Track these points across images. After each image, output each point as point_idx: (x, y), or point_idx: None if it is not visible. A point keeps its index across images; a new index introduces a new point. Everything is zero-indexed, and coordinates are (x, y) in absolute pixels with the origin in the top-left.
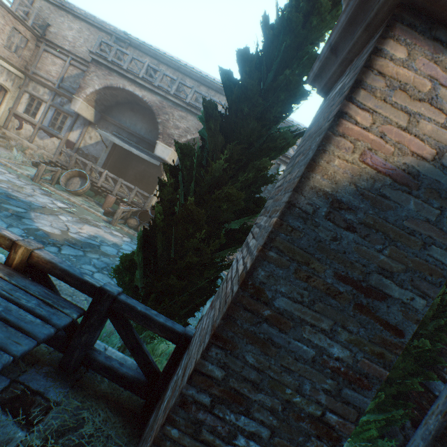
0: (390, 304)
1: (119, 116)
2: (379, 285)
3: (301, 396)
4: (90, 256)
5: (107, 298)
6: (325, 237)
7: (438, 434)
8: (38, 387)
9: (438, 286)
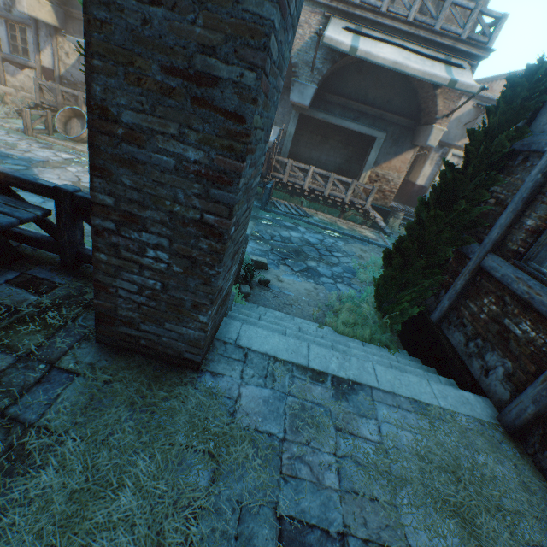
0: (223, 88)
1: None
2: (206, 68)
3: (179, 205)
4: None
5: (64, 196)
6: (135, 23)
7: (464, 292)
8: (44, 277)
9: (263, 51)
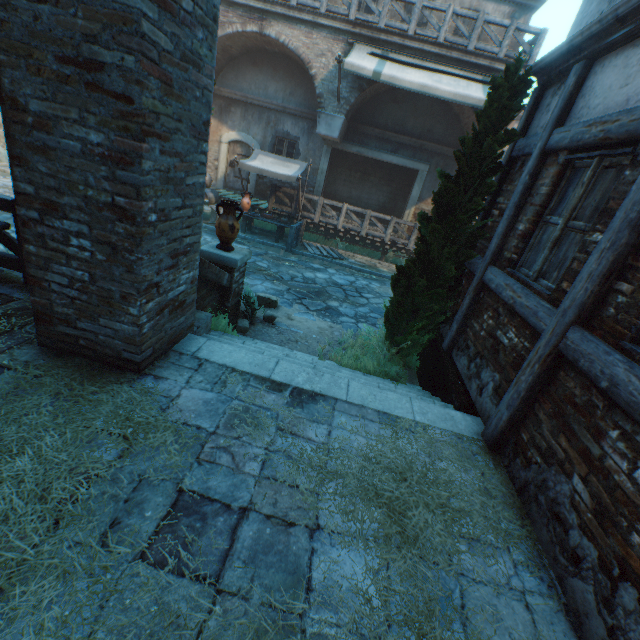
0: (110, 72)
1: None
2: (93, 55)
3: (92, 189)
4: None
5: None
6: (29, 20)
7: (470, 312)
8: (4, 292)
9: (137, 36)
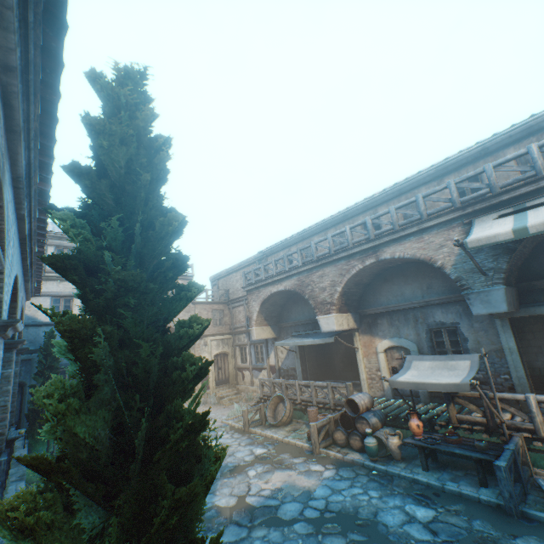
0: None
1: (289, 315)
2: None
3: None
4: (253, 535)
5: None
6: None
7: None
8: None
9: None
